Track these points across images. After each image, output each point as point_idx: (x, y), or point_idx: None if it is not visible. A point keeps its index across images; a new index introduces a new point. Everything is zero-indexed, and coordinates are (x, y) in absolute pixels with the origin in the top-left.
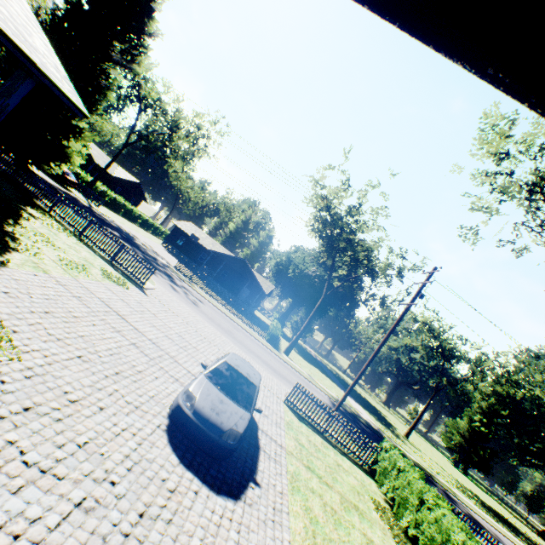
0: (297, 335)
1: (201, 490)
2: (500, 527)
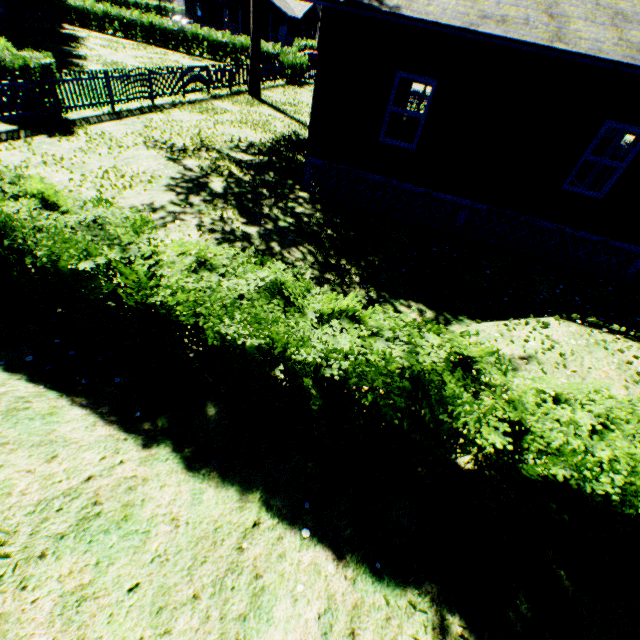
0: None
1: None
2: None
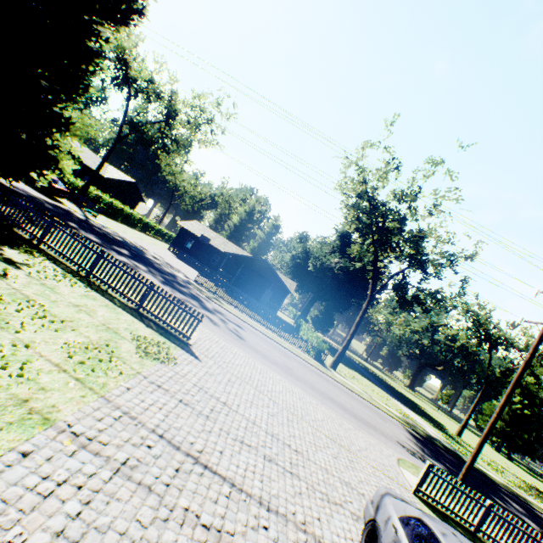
0: (344, 345)
1: None
2: None
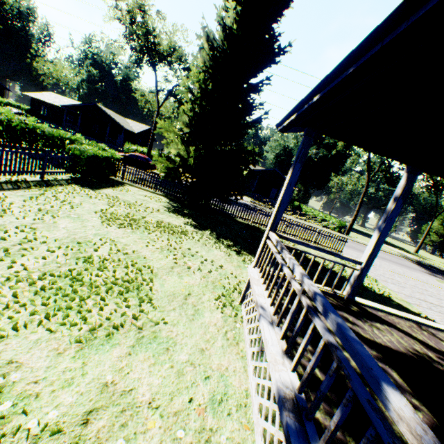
0: (352, 219)
1: None
2: None
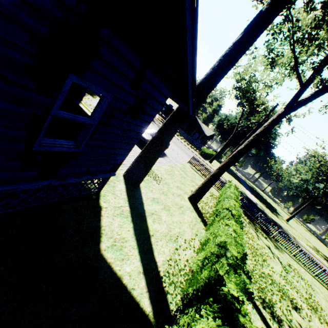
0: (216, 153)
1: (138, 148)
2: (326, 264)
